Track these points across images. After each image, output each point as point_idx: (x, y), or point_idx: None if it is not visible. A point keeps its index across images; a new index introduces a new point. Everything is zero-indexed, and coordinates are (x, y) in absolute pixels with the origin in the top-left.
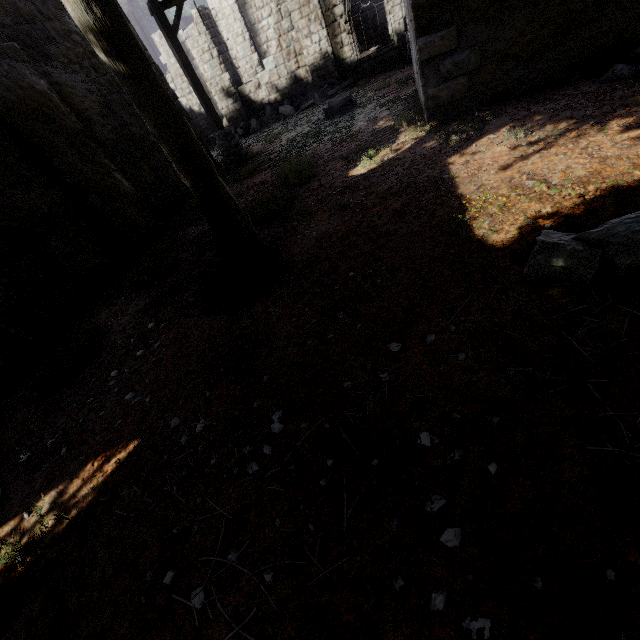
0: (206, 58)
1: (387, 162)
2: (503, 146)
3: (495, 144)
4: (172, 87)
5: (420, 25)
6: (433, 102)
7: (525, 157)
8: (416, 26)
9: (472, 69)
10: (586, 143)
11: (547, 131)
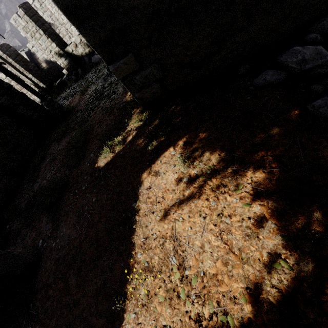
0: (38, 36)
1: (116, 157)
2: (174, 173)
3: (170, 168)
4: (35, 49)
5: (104, 57)
6: (142, 100)
7: (181, 204)
8: (102, 58)
9: (159, 78)
10: (223, 205)
11: (203, 164)
